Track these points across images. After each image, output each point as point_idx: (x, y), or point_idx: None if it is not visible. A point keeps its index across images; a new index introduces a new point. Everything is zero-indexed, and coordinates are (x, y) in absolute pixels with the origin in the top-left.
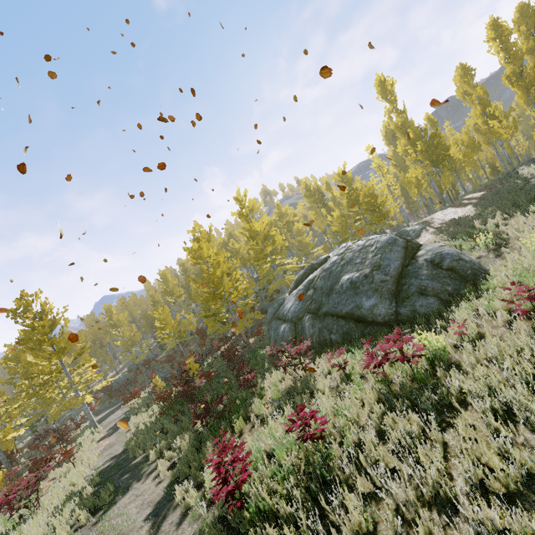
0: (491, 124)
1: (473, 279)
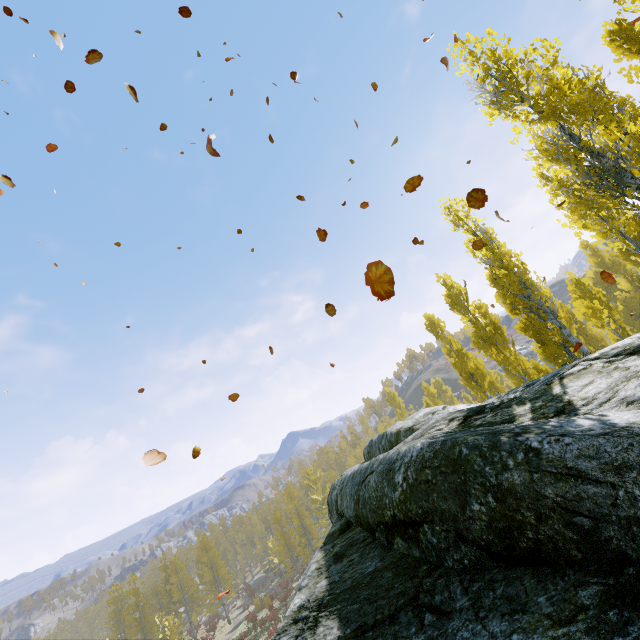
0: None
1: None
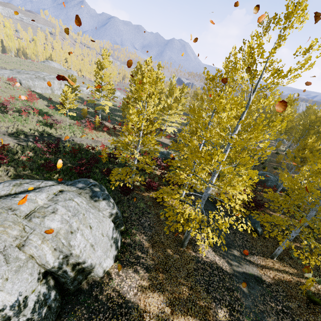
0: None
1: None
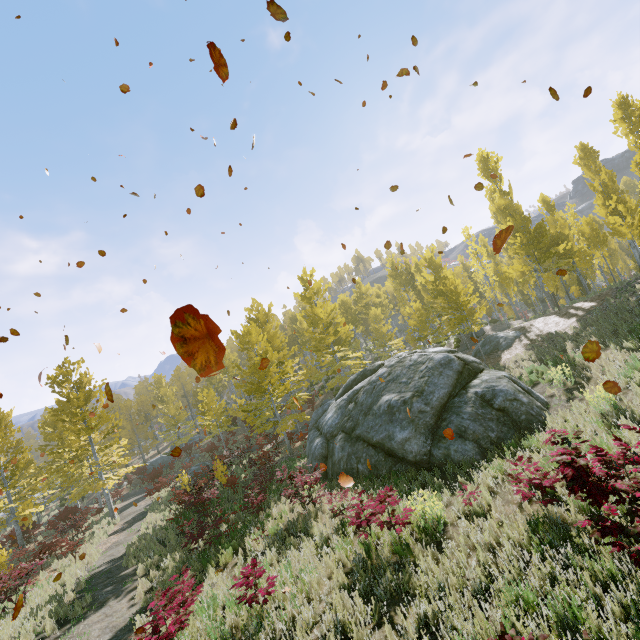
0: (612, 219)
1: (527, 427)
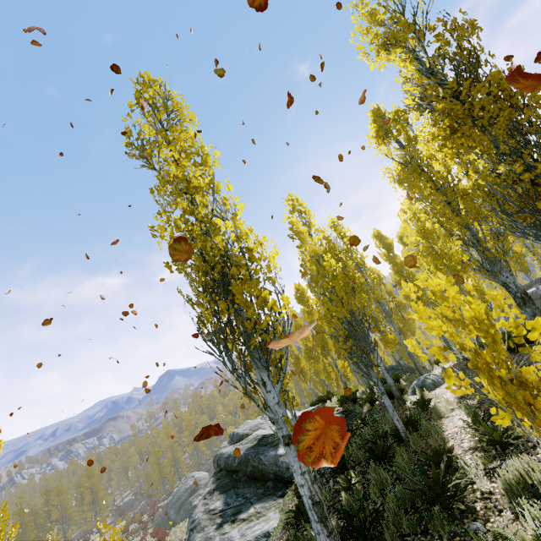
0: None
1: None
